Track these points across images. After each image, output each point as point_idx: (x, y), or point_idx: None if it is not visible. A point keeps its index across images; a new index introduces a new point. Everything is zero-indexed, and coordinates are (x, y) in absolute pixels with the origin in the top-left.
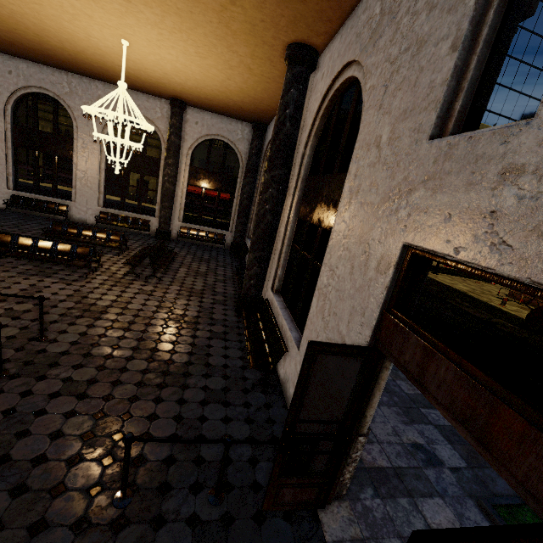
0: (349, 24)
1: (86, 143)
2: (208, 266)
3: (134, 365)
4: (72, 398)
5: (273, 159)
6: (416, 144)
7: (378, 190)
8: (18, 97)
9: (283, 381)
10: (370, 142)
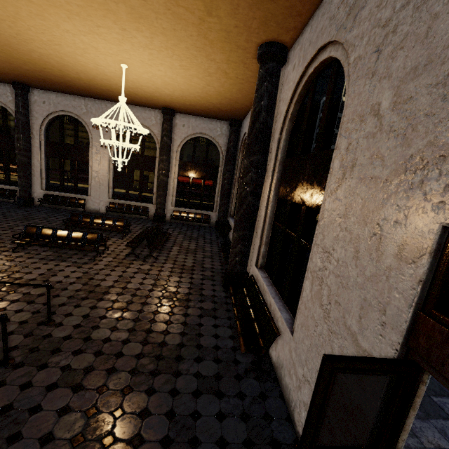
0: (319, 13)
1: (98, 150)
2: (197, 244)
3: (129, 349)
4: (68, 390)
5: (251, 146)
6: (443, 100)
7: (385, 162)
8: (49, 120)
9: (276, 365)
10: (363, 112)
